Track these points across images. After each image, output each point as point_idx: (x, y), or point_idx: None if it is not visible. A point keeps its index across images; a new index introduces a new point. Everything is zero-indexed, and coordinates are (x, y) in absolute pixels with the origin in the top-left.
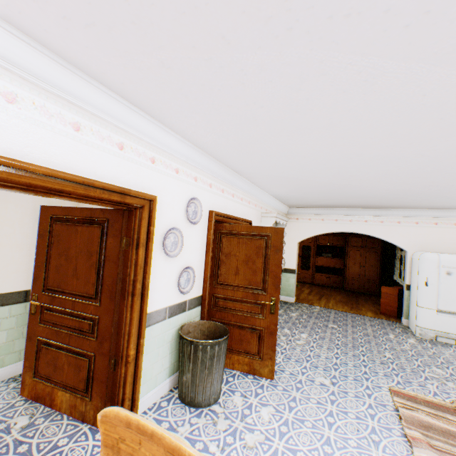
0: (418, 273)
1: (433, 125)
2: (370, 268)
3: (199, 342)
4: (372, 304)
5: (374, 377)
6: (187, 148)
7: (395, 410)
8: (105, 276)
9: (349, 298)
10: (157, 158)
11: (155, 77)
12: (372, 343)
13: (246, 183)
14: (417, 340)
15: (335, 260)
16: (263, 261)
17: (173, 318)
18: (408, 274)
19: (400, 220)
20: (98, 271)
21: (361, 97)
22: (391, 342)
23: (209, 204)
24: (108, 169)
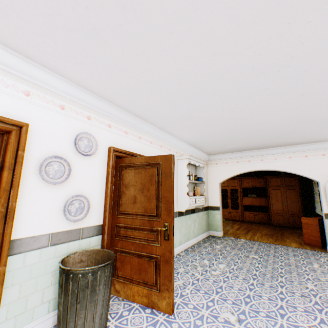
0: None
1: None
2: (291, 203)
3: (70, 270)
4: (297, 236)
5: (291, 313)
6: (72, 88)
7: None
8: None
9: (275, 232)
10: (34, 93)
11: None
12: (294, 273)
13: (153, 128)
14: None
15: (259, 199)
16: (156, 187)
17: (59, 245)
18: (324, 203)
19: (306, 154)
20: None
21: None
22: (315, 272)
23: (108, 141)
24: None
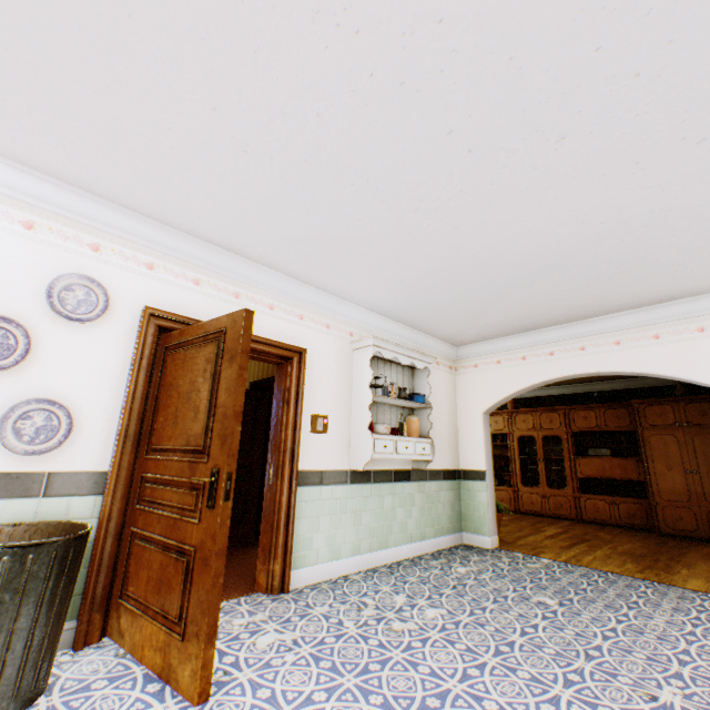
0: None
1: None
2: None
3: None
4: None
5: None
6: (53, 189)
7: None
8: None
9: (658, 549)
10: None
11: None
12: (637, 655)
13: (274, 277)
14: None
15: (620, 462)
16: (210, 386)
17: None
18: None
19: (702, 324)
20: None
21: None
22: None
23: (144, 297)
24: None
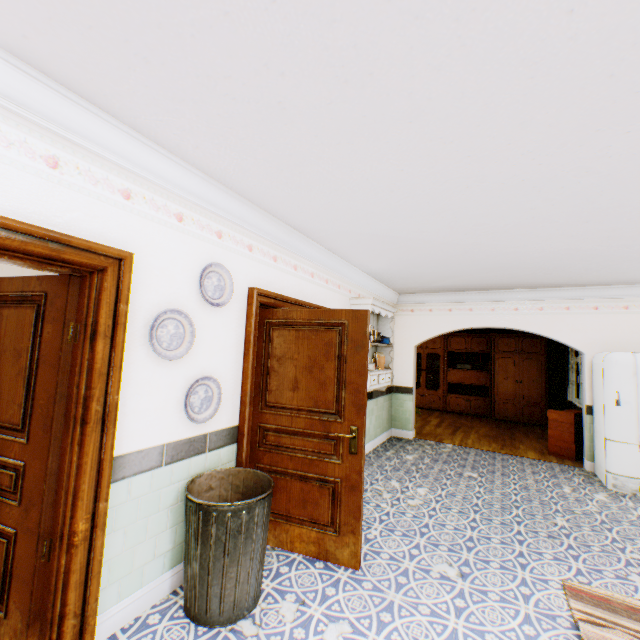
0: (603, 386)
1: (598, 93)
2: (530, 384)
3: (212, 505)
4: (536, 439)
5: (536, 562)
6: (197, 181)
7: (573, 626)
8: (38, 391)
9: (500, 431)
10: (137, 192)
11: (70, 12)
12: (535, 502)
13: (317, 250)
14: (609, 496)
15: (476, 374)
16: (336, 365)
17: (178, 464)
18: (588, 389)
19: (568, 305)
20: (29, 382)
21: (452, 31)
22: (566, 499)
23: (248, 277)
24: (23, 199)
